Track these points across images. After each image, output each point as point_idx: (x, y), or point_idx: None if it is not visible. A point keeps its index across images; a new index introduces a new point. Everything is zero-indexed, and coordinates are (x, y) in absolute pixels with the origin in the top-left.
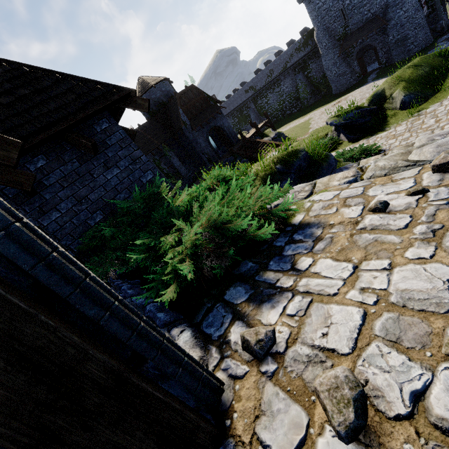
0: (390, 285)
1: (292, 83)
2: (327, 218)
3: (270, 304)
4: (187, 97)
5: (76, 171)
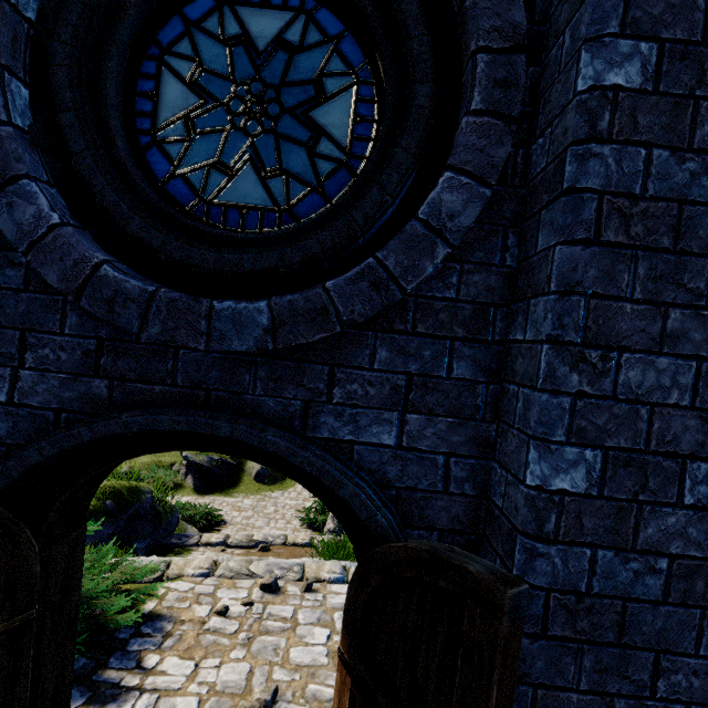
0: (218, 678)
1: None
2: (181, 612)
3: (116, 703)
4: None
5: None
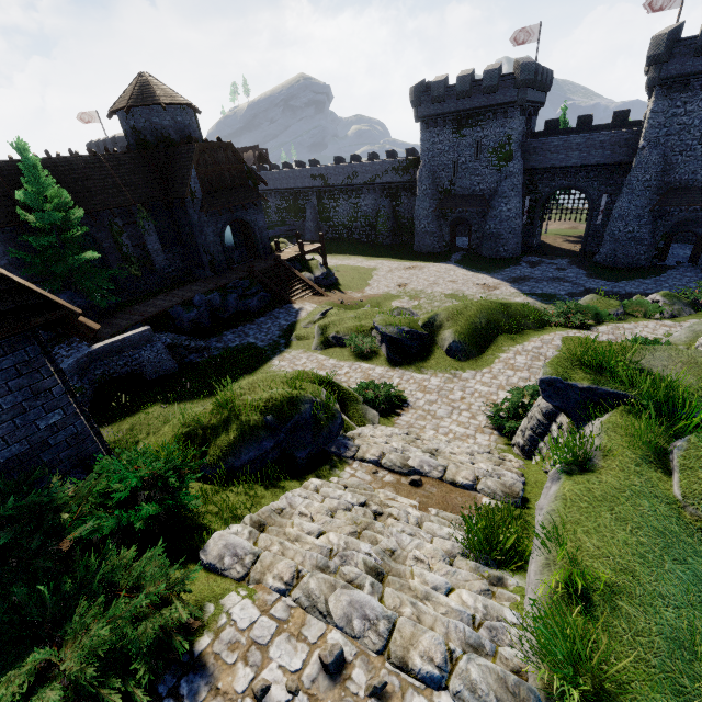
0: None
1: (374, 204)
2: (222, 672)
3: None
4: (214, 157)
5: None
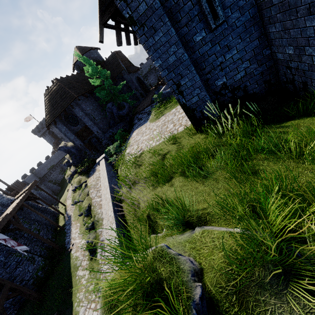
0: None
1: (154, 77)
2: None
3: None
4: (120, 56)
5: None
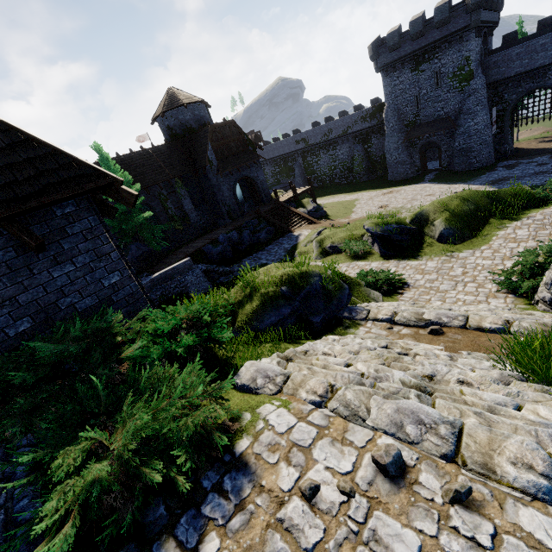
0: None
1: (349, 151)
2: (264, 471)
3: None
4: (222, 133)
5: (9, 263)
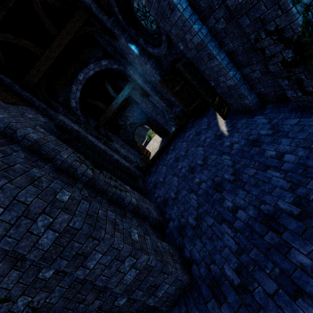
0: None
1: None
2: None
3: None
4: None
5: None
